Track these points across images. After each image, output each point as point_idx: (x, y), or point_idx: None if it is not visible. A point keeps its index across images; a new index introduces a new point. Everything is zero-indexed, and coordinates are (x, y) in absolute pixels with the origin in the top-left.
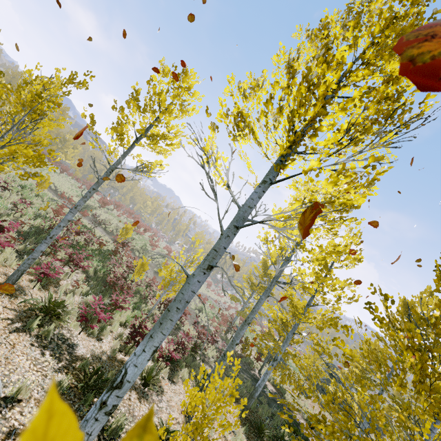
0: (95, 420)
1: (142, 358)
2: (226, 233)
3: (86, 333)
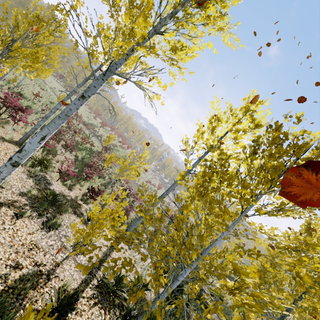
0: (5, 166)
1: (34, 139)
2: (97, 78)
3: (62, 183)
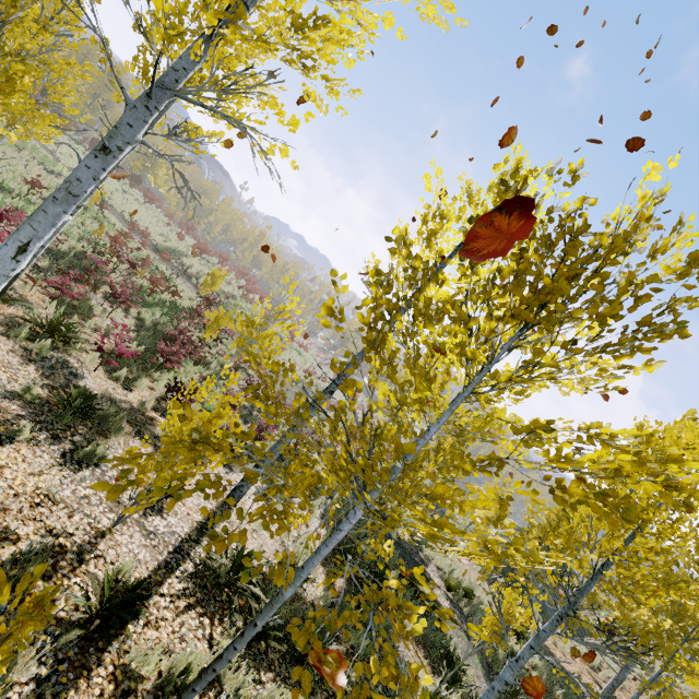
0: None
1: (2, 252)
2: (133, 104)
3: (108, 376)
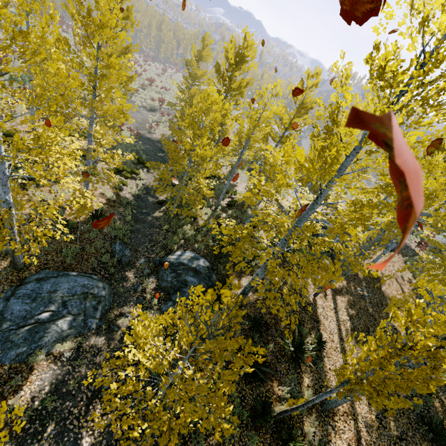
0: None
1: None
2: None
3: None
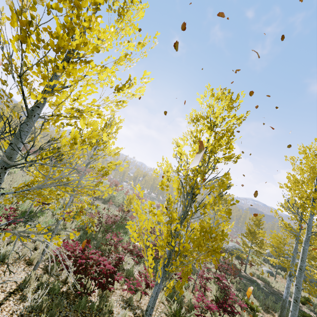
0: None
1: None
2: None
3: None
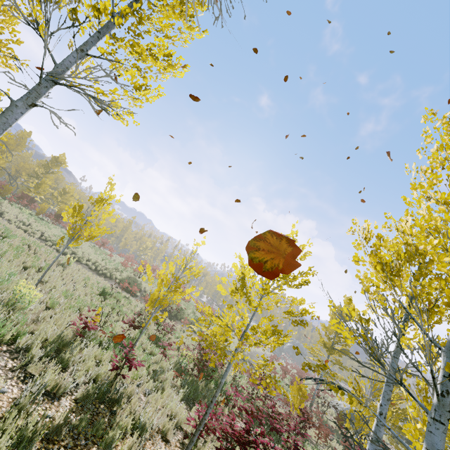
0: None
1: None
2: None
3: None
